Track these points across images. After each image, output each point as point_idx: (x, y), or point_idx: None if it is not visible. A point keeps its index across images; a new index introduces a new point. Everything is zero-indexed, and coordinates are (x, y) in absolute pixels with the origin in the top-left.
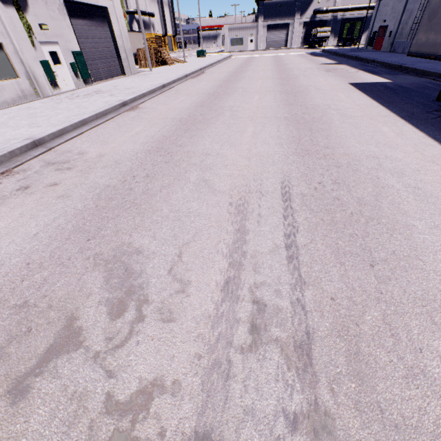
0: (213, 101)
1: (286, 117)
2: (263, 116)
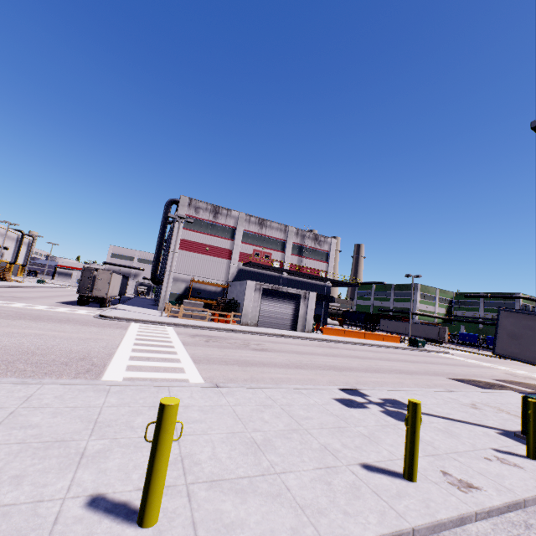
0: (25, 292)
1: (47, 296)
2: (40, 295)
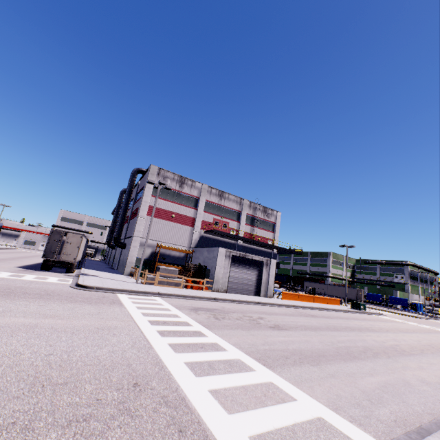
0: None
1: (1, 258)
2: None
